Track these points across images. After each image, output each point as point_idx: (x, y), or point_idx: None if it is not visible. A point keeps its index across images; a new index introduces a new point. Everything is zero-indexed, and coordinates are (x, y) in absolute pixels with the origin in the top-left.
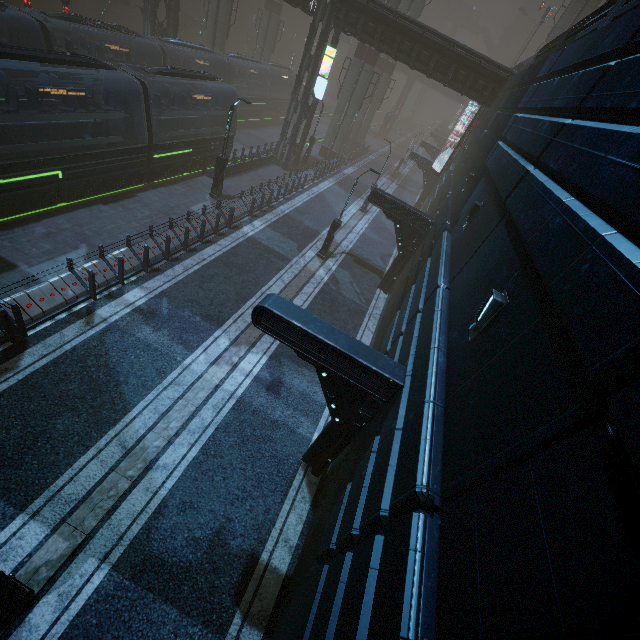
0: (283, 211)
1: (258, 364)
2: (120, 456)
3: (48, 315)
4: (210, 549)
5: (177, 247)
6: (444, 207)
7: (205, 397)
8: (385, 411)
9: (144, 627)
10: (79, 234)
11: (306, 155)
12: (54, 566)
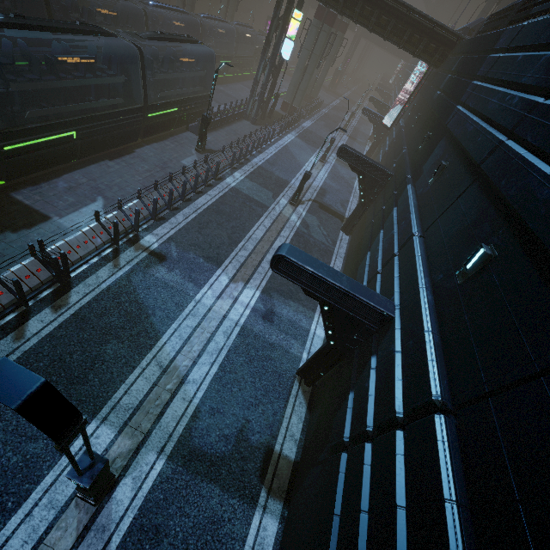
0: (257, 163)
1: (253, 297)
2: (159, 374)
3: (84, 260)
4: (237, 443)
5: (176, 198)
6: (402, 161)
7: (216, 325)
8: (376, 336)
9: (198, 500)
10: (94, 188)
11: (271, 110)
12: (126, 457)
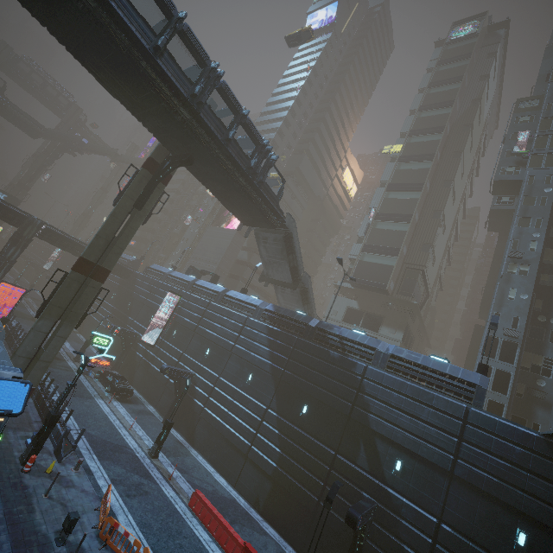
0: None
1: None
2: None
3: None
4: None
5: None
6: None
7: None
8: None
9: None
10: None
11: None
12: None
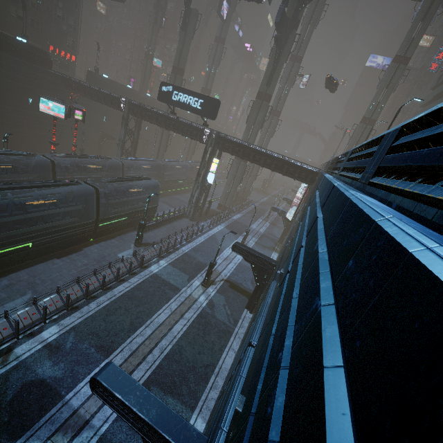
0: (183, 251)
1: None
2: None
3: None
4: None
5: (97, 287)
6: (282, 254)
7: (71, 436)
8: None
9: None
10: (31, 283)
11: (207, 210)
12: None
